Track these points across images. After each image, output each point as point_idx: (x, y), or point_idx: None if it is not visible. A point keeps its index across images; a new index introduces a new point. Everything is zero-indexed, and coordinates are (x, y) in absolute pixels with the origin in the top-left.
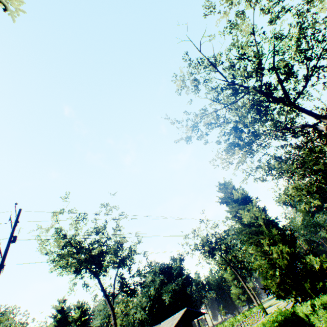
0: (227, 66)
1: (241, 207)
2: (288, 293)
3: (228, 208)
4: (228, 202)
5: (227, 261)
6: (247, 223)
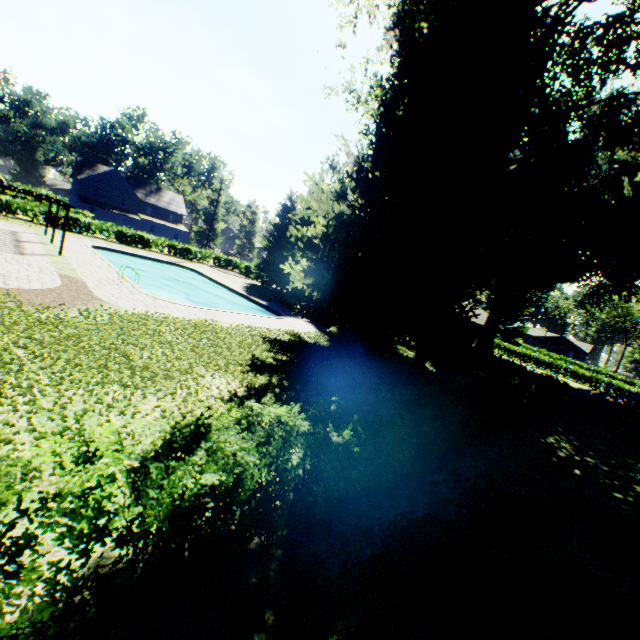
0: None
1: None
2: None
3: None
4: None
5: None
6: None
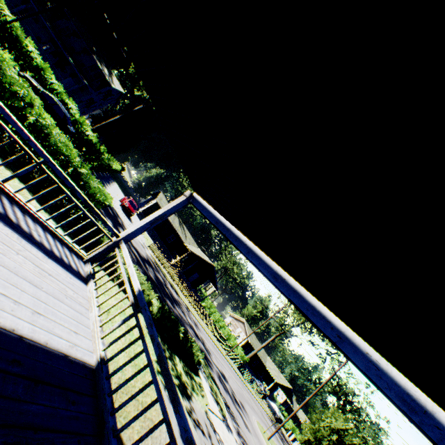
0: None
1: None
2: None
3: None
4: None
5: None
6: None
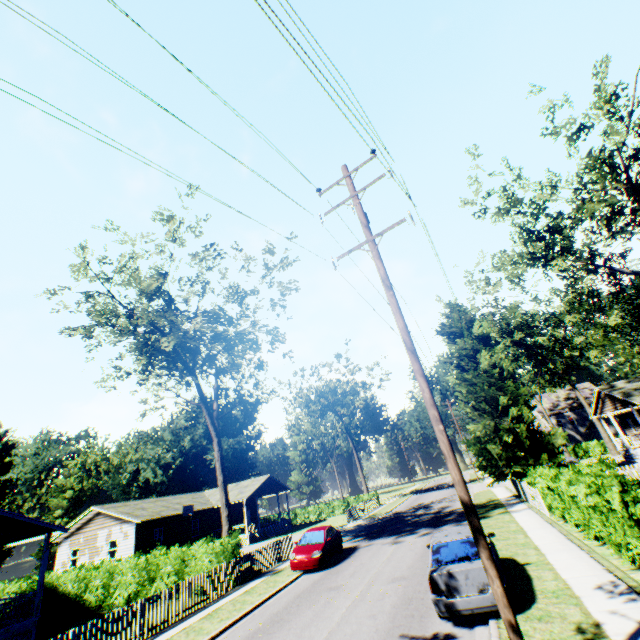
0: (620, 129)
1: (480, 348)
2: (505, 465)
3: (457, 344)
4: (456, 335)
5: (346, 428)
6: (482, 371)
